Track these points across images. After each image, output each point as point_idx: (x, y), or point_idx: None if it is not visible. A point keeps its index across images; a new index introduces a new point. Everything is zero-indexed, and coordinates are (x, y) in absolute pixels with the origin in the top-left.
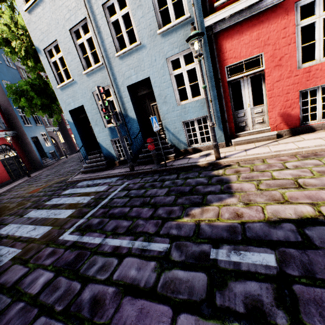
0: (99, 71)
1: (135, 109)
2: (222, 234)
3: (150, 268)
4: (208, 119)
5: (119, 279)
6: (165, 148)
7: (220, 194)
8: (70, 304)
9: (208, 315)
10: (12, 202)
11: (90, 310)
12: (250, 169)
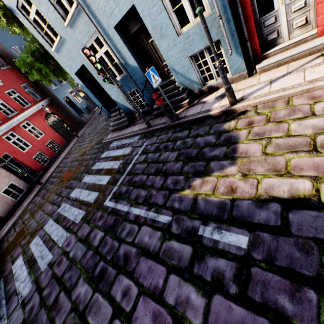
0: (79, 16)
1: (133, 54)
2: (212, 211)
3: (157, 237)
4: (221, 43)
5: (138, 243)
6: (177, 94)
7: (223, 161)
8: (114, 256)
9: (187, 278)
10: (73, 166)
11: (124, 262)
12: (266, 118)
